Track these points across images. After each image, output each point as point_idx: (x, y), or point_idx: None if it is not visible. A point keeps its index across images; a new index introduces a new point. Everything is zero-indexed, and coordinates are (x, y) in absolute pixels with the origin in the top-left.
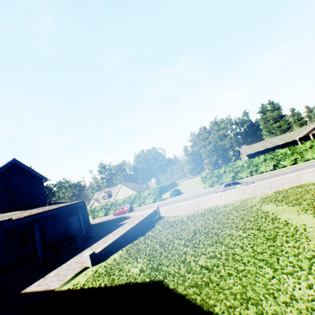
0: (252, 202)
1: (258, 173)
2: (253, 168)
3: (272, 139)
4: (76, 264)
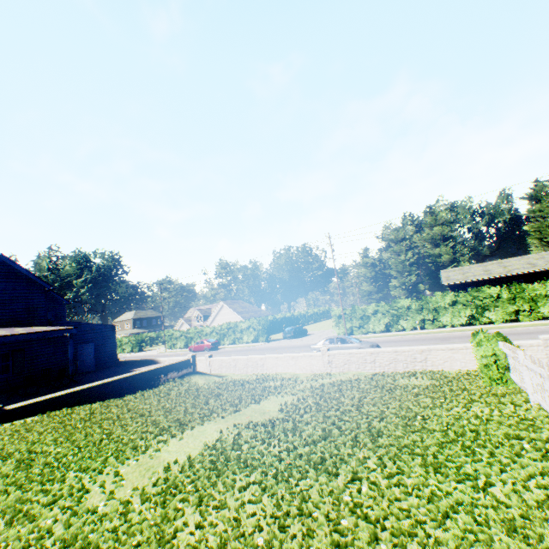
0: (317, 382)
1: (437, 325)
2: (429, 314)
3: (515, 259)
4: None
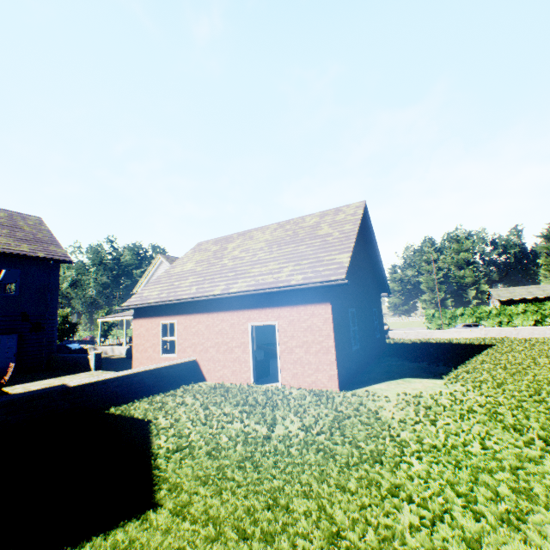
0: None
1: (510, 325)
2: (504, 318)
3: (549, 285)
4: None
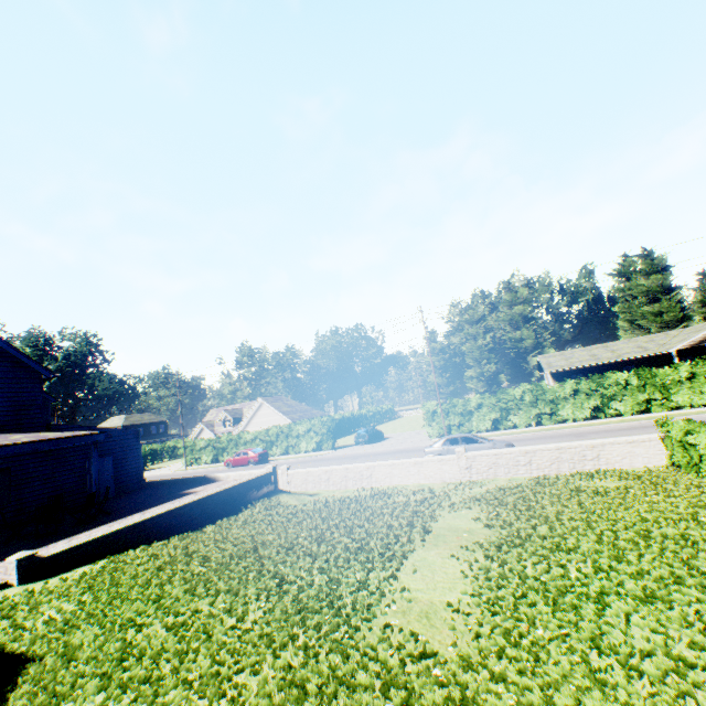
0: (468, 493)
1: (556, 420)
2: (545, 406)
3: (622, 342)
4: (2, 572)
